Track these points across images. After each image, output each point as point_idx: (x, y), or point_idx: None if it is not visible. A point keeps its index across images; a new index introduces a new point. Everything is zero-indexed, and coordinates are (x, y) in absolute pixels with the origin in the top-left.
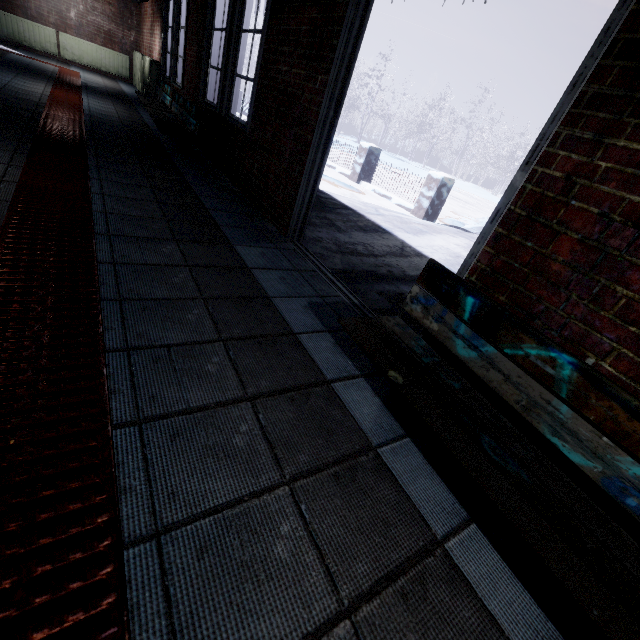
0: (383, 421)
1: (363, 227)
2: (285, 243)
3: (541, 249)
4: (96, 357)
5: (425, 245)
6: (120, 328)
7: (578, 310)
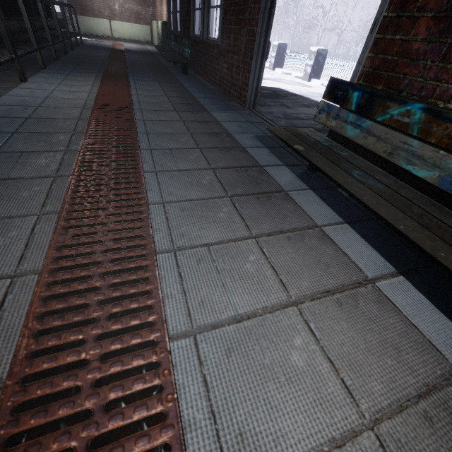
0: (294, 183)
1: (307, 105)
2: (244, 111)
3: (406, 37)
4: (136, 151)
5: None
6: (147, 142)
7: (431, 72)
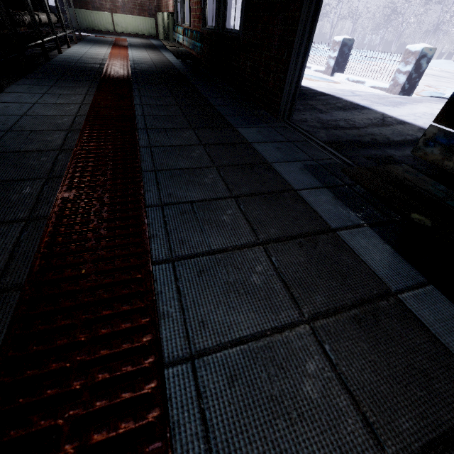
0: (398, 267)
1: (342, 107)
2: (277, 122)
3: None
4: (139, 211)
5: (406, 114)
6: (155, 190)
7: None
